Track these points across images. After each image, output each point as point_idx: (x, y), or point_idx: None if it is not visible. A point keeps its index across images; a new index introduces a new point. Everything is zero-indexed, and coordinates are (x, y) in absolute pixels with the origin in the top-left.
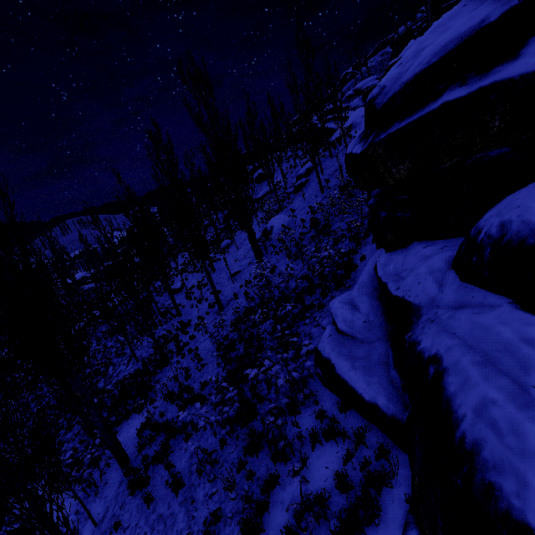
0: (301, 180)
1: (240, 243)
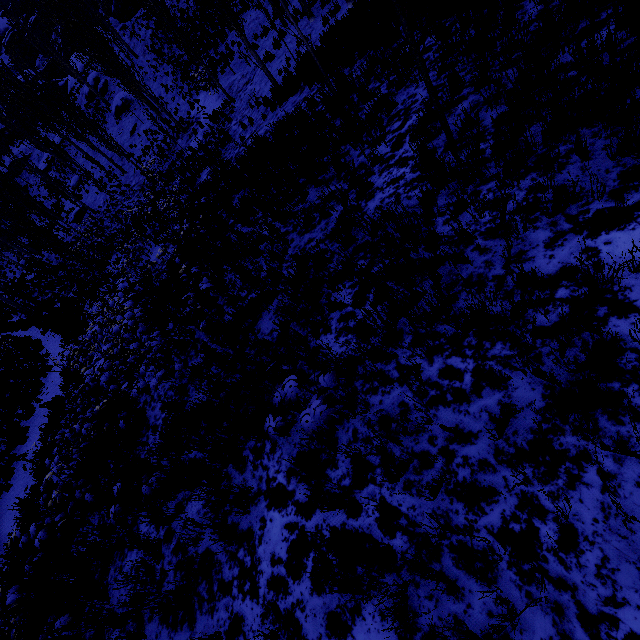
0: (101, 82)
1: (95, 157)
